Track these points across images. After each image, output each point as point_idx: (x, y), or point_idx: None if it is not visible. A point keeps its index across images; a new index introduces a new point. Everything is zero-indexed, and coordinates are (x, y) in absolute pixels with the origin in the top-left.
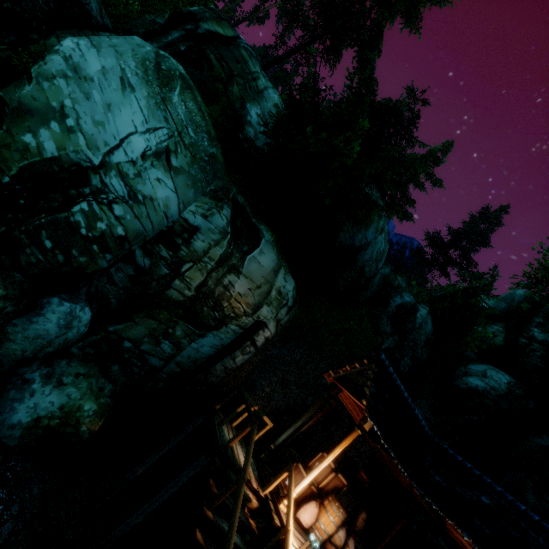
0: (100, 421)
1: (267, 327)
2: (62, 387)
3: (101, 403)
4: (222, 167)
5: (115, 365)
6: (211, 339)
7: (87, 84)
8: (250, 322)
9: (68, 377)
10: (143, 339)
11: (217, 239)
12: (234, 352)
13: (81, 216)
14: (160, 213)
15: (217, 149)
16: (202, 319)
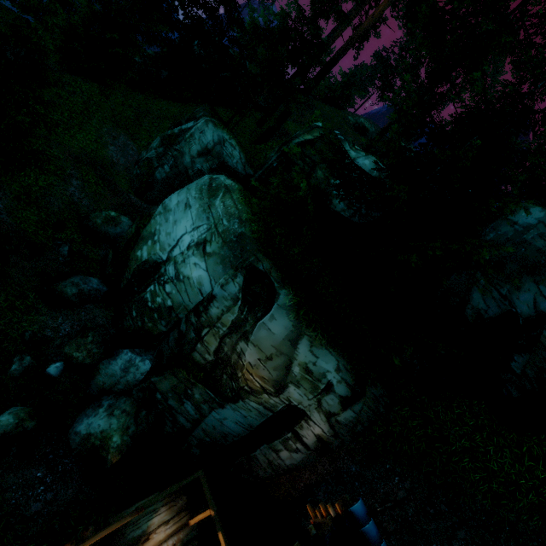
0: (118, 456)
1: (310, 418)
2: (111, 416)
3: (124, 440)
4: (252, 242)
5: (144, 411)
6: (231, 412)
7: (168, 214)
8: (278, 404)
9: (118, 410)
10: (168, 393)
11: (229, 305)
12: (272, 441)
13: (150, 294)
14: (194, 287)
15: (245, 228)
16: (221, 387)
